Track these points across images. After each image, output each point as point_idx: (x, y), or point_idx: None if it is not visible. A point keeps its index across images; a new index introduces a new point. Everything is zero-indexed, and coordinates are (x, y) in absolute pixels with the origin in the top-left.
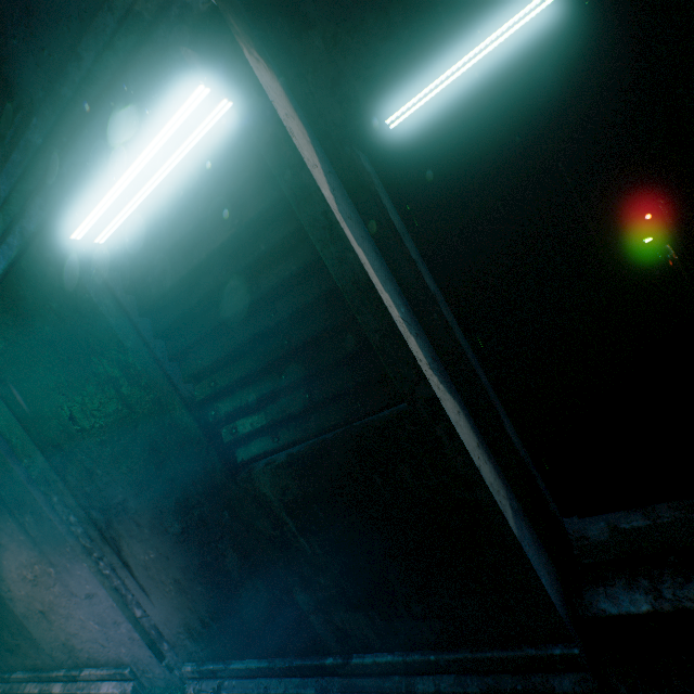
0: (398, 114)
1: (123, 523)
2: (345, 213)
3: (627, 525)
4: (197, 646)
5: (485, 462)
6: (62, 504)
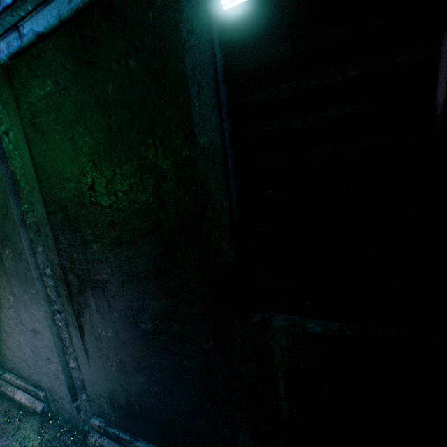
0: None
1: (95, 297)
2: None
3: None
4: (112, 412)
5: None
6: (44, 256)
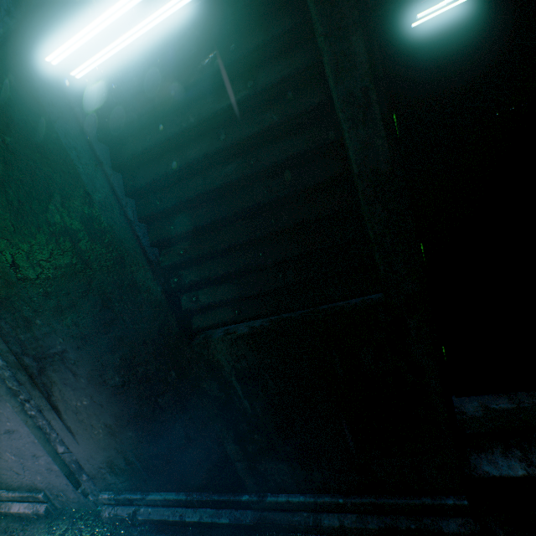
0: (432, 9)
1: (57, 371)
2: None
3: (496, 406)
4: (117, 479)
5: None
6: None
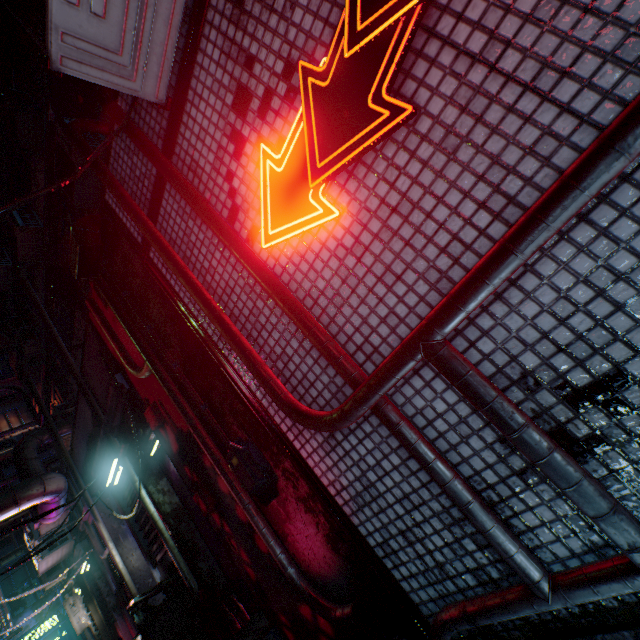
0: None
1: None
2: None
3: None
4: None
5: None
6: None
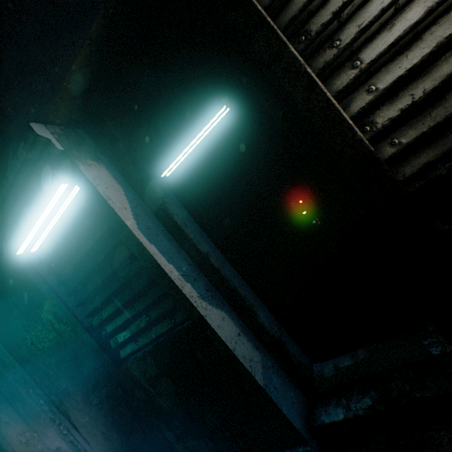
0: (166, 172)
1: (68, 401)
2: (144, 226)
3: (342, 364)
4: None
5: (242, 343)
6: (35, 393)
